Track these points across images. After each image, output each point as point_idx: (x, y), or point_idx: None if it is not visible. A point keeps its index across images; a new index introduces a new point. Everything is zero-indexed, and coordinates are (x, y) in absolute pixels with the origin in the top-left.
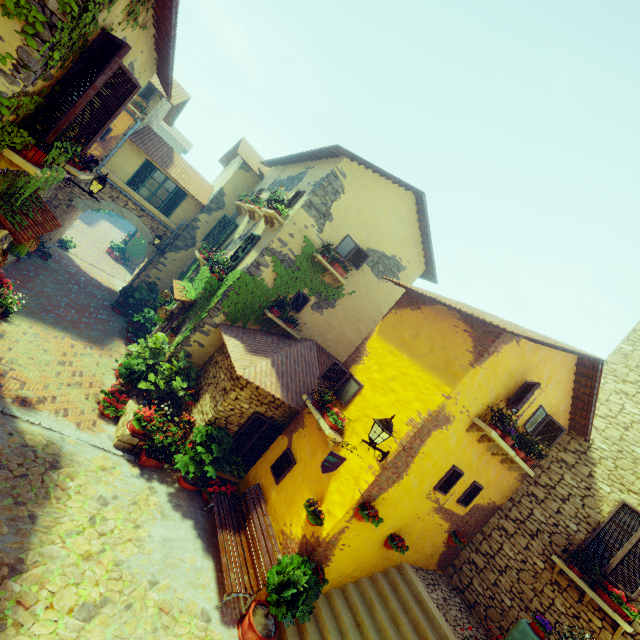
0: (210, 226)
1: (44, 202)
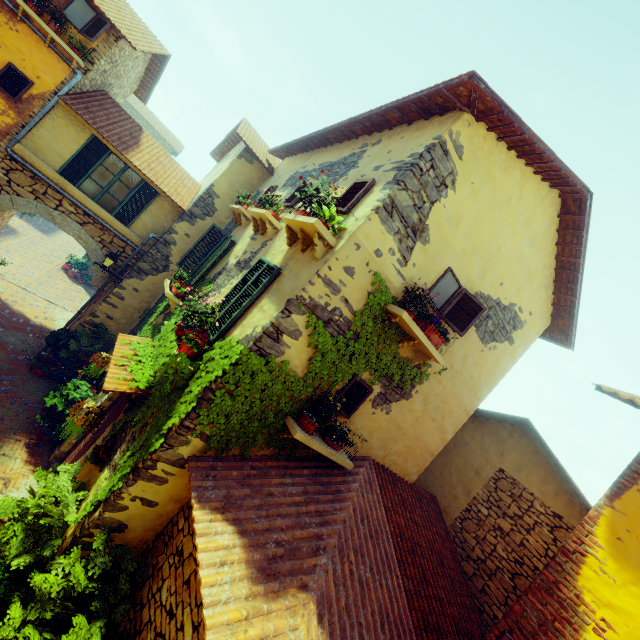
0: (192, 241)
1: None
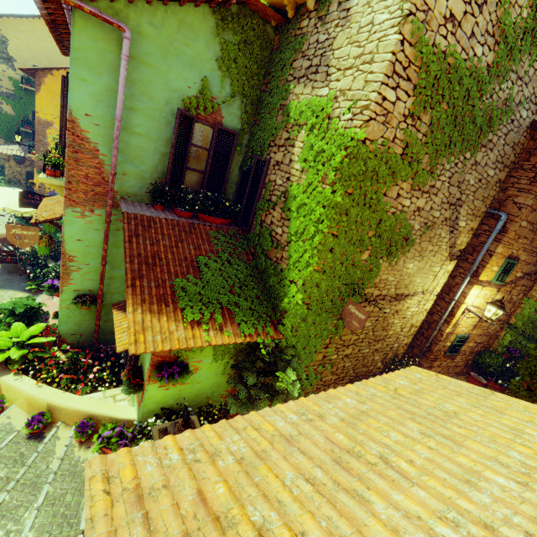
0: None
1: None
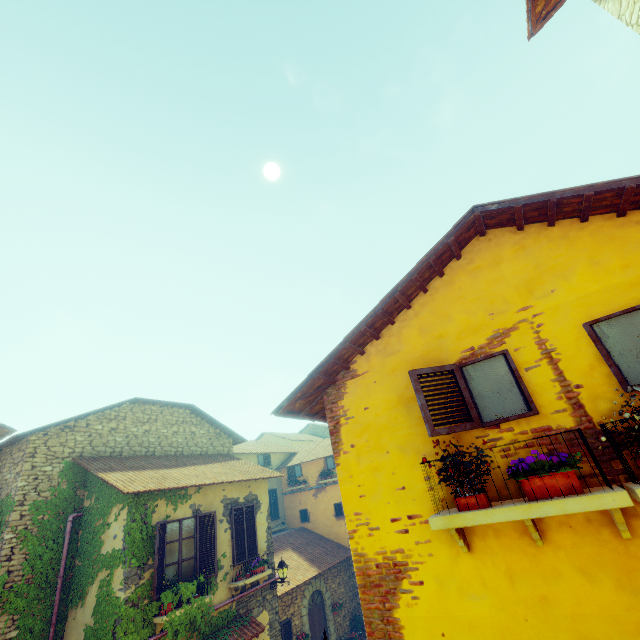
0: None
1: (252, 617)
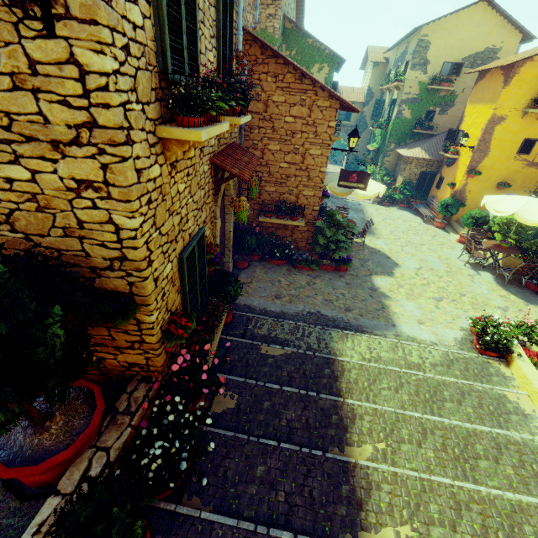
0: (371, 111)
1: None
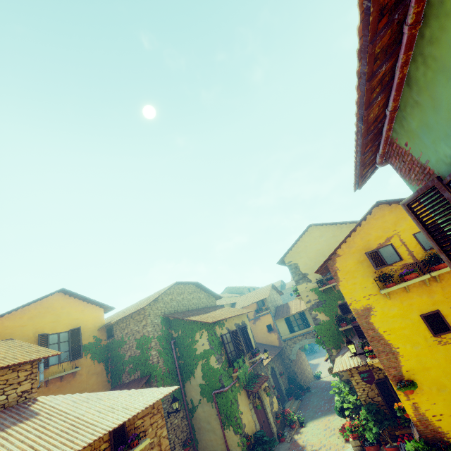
0: None
1: (260, 374)
